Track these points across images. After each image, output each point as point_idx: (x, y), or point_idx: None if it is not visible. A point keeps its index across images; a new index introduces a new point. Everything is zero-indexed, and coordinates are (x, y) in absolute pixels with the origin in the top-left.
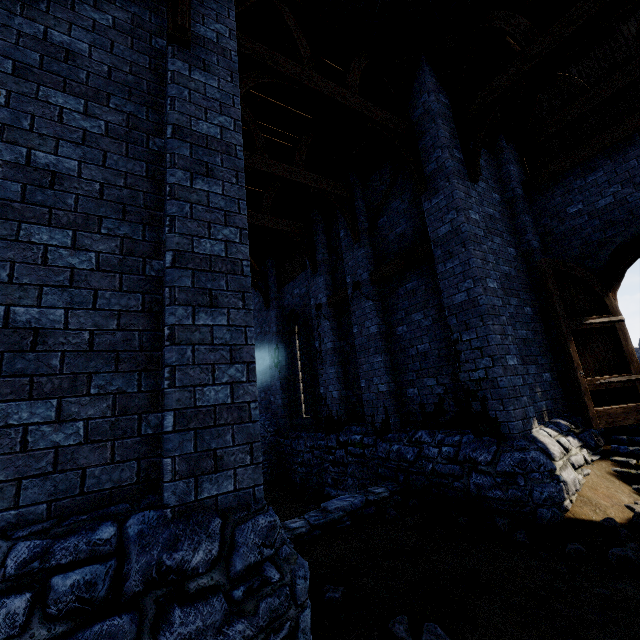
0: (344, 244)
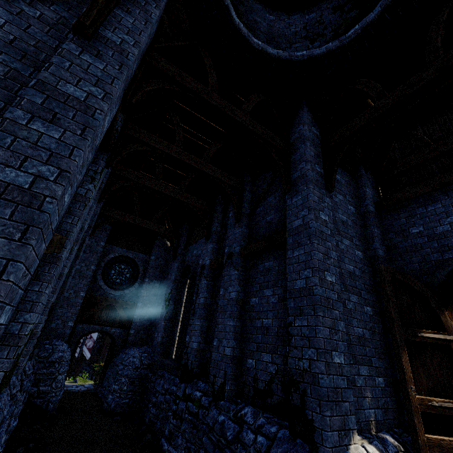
0: (230, 222)
